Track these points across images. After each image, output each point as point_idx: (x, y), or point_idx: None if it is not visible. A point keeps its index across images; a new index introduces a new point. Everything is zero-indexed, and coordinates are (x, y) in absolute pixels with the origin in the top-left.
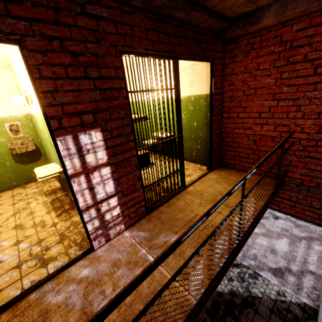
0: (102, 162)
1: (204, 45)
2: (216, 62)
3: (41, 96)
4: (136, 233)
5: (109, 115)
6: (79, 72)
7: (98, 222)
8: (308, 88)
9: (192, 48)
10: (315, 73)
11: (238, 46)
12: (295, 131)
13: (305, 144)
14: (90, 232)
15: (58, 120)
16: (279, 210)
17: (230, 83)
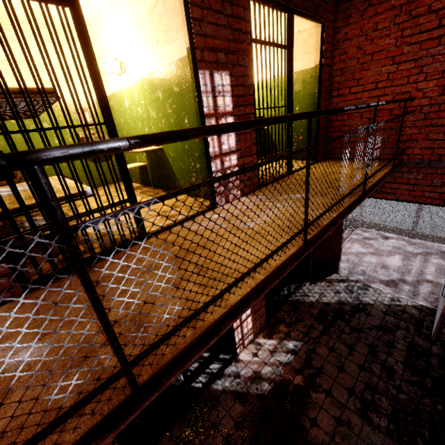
0: (228, 110)
1: (317, 0)
2: (327, 25)
3: (192, 23)
4: (254, 197)
5: (236, 60)
6: (218, 6)
7: None
8: (432, 44)
9: (306, 2)
10: (439, 26)
11: (353, 4)
12: (416, 98)
13: (427, 111)
14: (215, 185)
15: (201, 52)
16: (395, 199)
17: (342, 52)
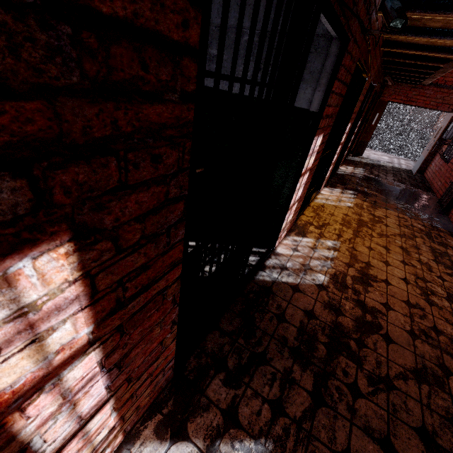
0: None
1: None
2: None
3: None
4: None
5: None
6: None
7: None
8: None
9: None
10: None
11: None
12: None
13: None
14: None
15: None
16: (415, 106)
17: None
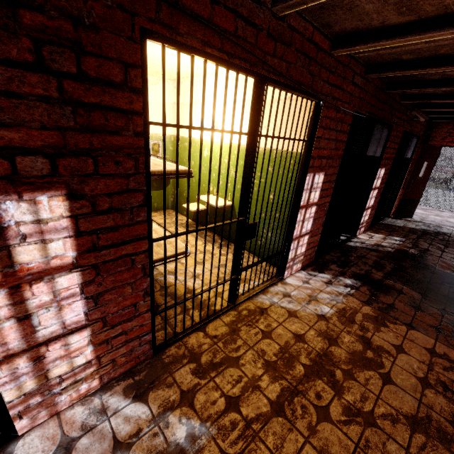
0: None
1: None
2: None
3: None
4: None
5: None
6: None
7: None
8: None
9: None
10: None
11: None
12: None
13: None
14: None
15: None
16: None
17: None
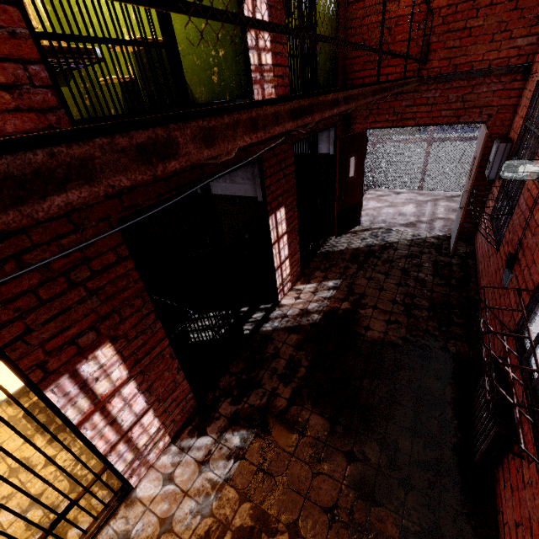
0: None
1: None
2: None
3: None
4: None
5: None
6: None
7: (257, 60)
8: None
9: None
10: None
11: None
12: None
13: (445, 14)
14: (252, 67)
15: None
16: (415, 125)
17: None
